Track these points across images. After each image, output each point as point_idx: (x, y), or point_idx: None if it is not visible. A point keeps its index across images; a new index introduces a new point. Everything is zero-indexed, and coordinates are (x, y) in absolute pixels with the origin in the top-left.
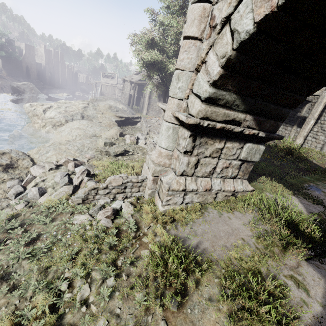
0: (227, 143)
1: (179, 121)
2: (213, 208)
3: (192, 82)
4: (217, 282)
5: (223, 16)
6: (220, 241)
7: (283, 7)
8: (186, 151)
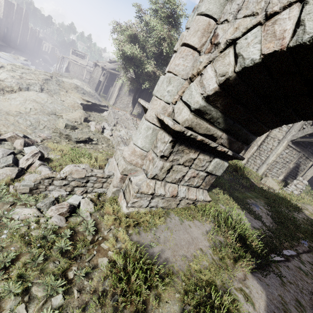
0: (200, 155)
1: (160, 124)
2: (176, 215)
3: (183, 90)
4: (178, 297)
5: (230, 37)
6: (182, 250)
7: (292, 49)
8: (163, 155)
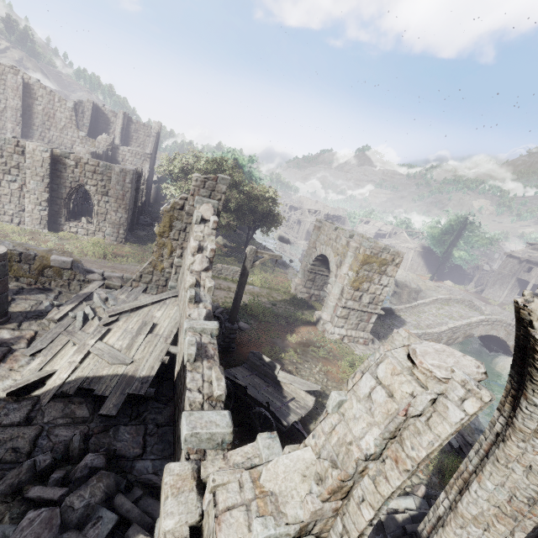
0: None
1: None
2: None
3: None
4: None
5: None
6: None
7: None
8: None
